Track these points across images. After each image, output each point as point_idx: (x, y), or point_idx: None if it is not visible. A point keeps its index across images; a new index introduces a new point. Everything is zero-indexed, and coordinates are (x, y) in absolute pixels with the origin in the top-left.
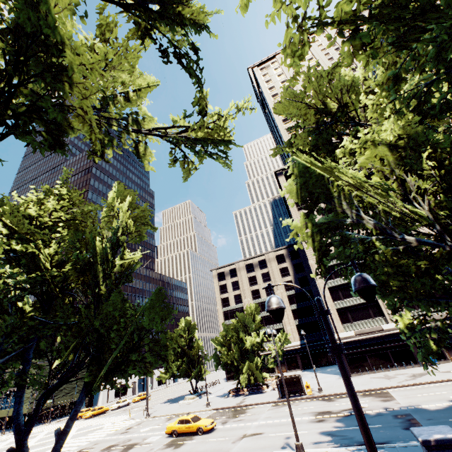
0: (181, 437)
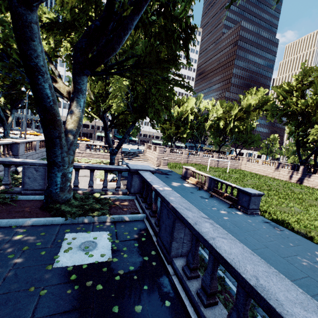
0: None
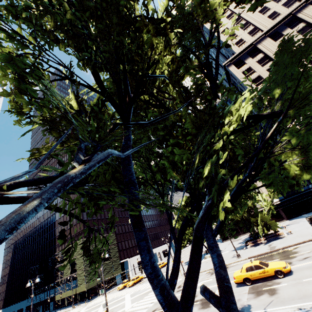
0: (257, 284)
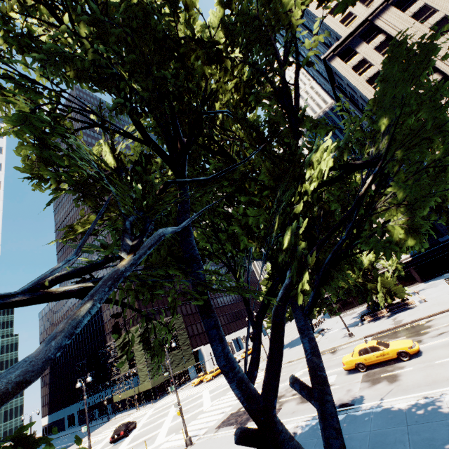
0: (374, 369)
